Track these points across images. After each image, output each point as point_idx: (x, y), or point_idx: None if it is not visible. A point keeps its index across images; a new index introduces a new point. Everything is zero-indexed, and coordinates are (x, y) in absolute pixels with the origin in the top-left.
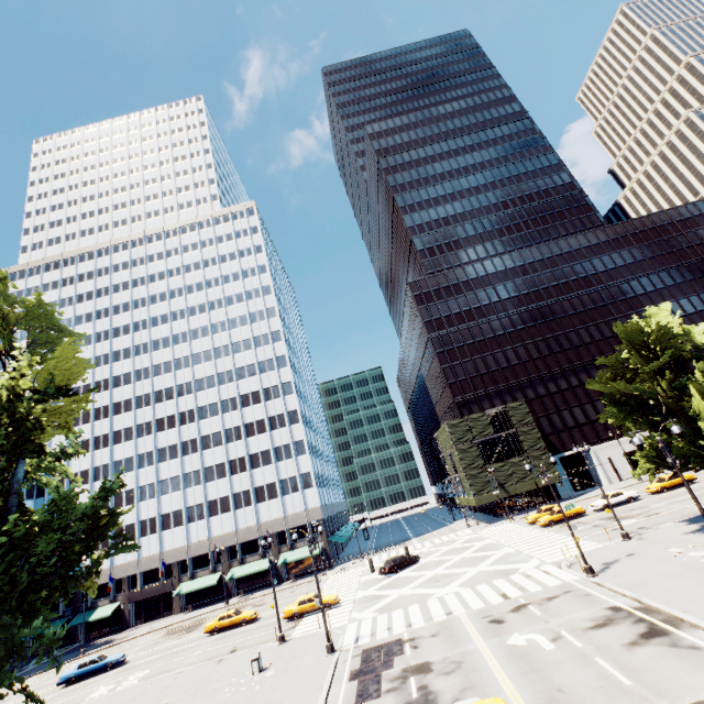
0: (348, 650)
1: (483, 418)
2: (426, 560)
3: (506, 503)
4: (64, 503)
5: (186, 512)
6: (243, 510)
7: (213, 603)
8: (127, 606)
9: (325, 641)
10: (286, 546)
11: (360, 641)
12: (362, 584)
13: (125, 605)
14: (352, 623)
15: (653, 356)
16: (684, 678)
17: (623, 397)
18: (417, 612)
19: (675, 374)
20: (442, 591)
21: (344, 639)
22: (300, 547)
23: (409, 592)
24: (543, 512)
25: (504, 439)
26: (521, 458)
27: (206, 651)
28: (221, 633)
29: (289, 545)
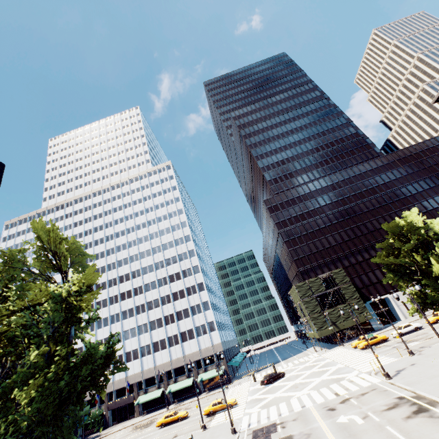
0: (244, 431)
1: (317, 280)
2: (289, 375)
3: (338, 335)
4: (95, 346)
5: (140, 350)
6: (174, 347)
7: (159, 409)
8: (107, 413)
9: (230, 427)
10: (202, 369)
11: (251, 426)
12: (250, 392)
13: (106, 412)
14: (245, 415)
15: (409, 241)
16: (434, 434)
17: (395, 266)
18: (284, 406)
19: (425, 250)
20: (299, 393)
21: (241, 425)
22: (210, 369)
23: (279, 395)
24: (362, 339)
25: (332, 293)
26: (345, 304)
27: (159, 438)
28: (166, 426)
29: (204, 368)
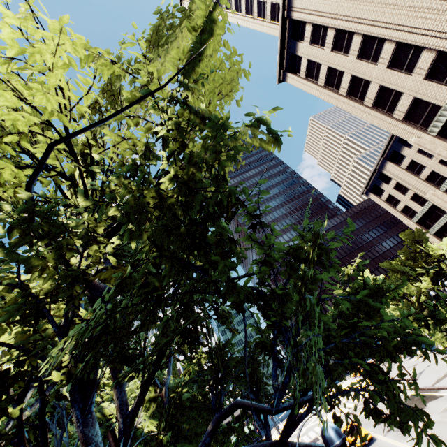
0: None
1: None
2: None
3: None
4: None
5: None
6: None
7: None
8: None
9: None
10: None
11: None
12: None
13: None
14: None
15: None
16: None
17: None
18: (318, 428)
19: None
20: (325, 417)
21: None
22: None
23: (311, 425)
24: None
25: None
26: None
27: None
28: None
29: None
